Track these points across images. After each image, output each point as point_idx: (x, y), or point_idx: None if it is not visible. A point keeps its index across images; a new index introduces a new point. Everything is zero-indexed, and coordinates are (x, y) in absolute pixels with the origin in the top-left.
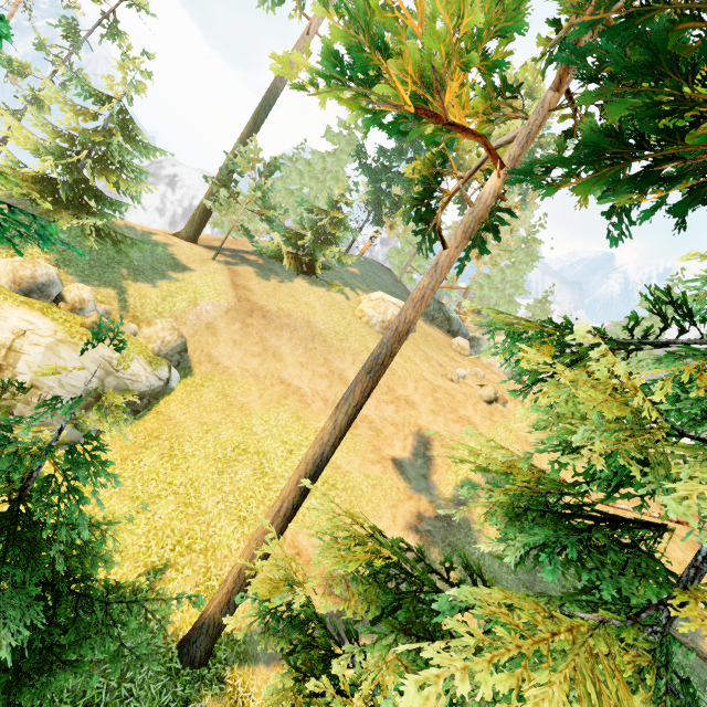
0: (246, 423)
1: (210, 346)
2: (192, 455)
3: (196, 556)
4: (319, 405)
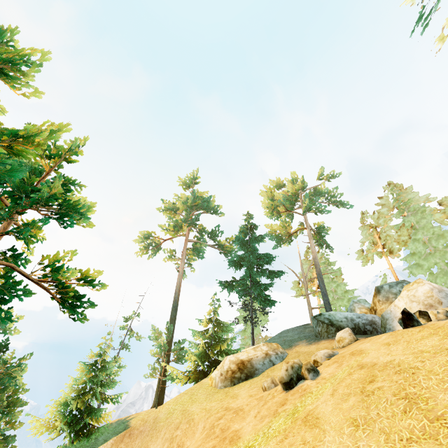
0: None
1: None
2: None
3: None
4: None
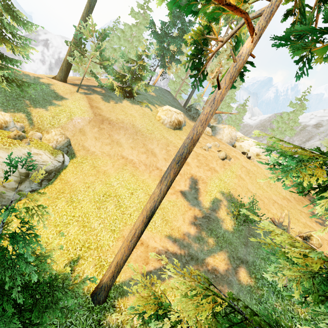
0: (108, 181)
1: (83, 141)
2: (83, 200)
3: (92, 251)
4: (143, 168)
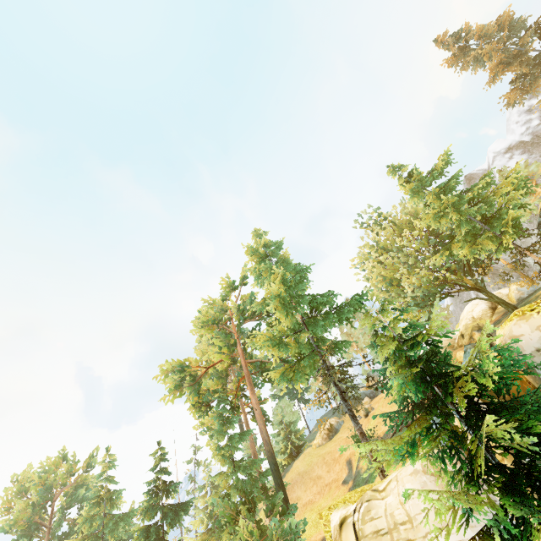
0: None
1: None
2: None
3: None
4: (318, 497)
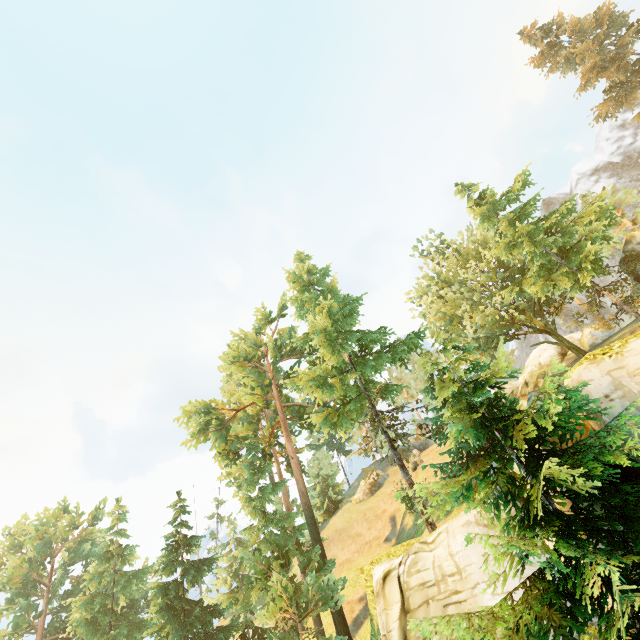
0: None
1: None
2: None
3: None
4: (356, 556)
